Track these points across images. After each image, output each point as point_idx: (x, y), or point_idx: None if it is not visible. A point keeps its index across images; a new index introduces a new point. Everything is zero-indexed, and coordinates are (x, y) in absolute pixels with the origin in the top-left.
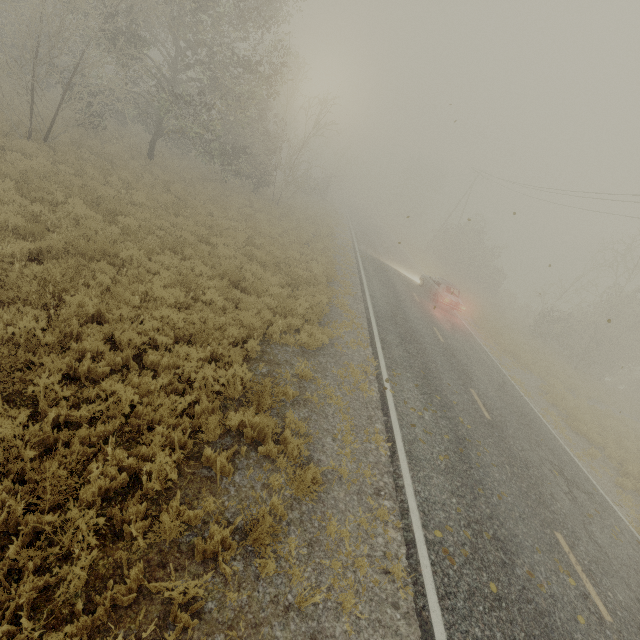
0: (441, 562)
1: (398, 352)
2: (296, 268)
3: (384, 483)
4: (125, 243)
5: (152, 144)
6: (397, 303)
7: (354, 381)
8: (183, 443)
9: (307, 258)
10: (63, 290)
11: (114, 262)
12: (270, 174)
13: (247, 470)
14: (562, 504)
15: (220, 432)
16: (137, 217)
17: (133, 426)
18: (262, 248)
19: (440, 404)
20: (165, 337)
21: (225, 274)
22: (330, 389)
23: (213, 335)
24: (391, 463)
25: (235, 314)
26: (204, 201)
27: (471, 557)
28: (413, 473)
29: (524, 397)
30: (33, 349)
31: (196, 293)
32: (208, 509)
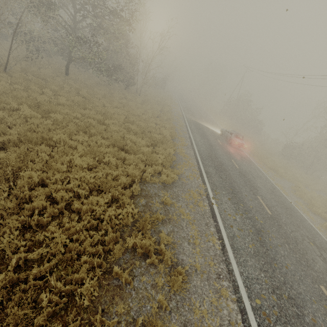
0: (263, 322)
1: (216, 178)
2: (154, 134)
3: (221, 269)
4: (56, 130)
5: (67, 67)
6: (210, 147)
7: (195, 201)
8: (100, 263)
9: (159, 126)
10: (18, 168)
11: (50, 143)
12: (134, 78)
13: (141, 276)
14: (319, 264)
15: (122, 252)
16: (61, 112)
17: (68, 256)
18: (134, 123)
19: (243, 209)
20: (83, 190)
21: (115, 142)
22: (182, 210)
23: (112, 184)
24: (223, 254)
25: (123, 168)
26: (99, 98)
27: (279, 315)
28: (237, 259)
29: (285, 196)
30: (1, 211)
31: (99, 157)
32: (120, 311)
